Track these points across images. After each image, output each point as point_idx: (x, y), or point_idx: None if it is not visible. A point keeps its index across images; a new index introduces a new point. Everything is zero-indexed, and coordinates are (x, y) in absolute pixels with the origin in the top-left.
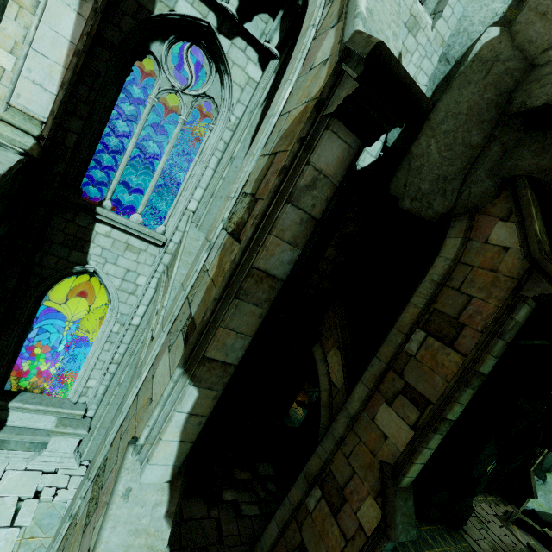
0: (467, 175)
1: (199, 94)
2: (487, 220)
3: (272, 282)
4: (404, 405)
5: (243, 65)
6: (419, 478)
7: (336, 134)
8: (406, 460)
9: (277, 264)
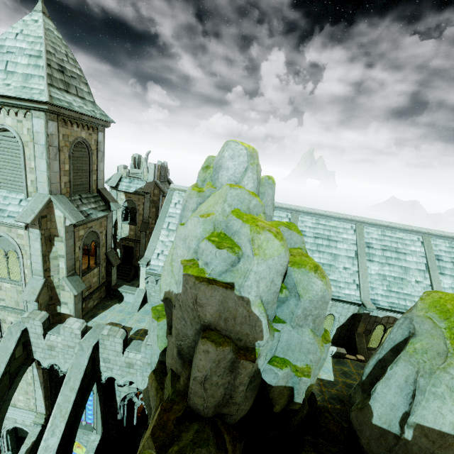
0: None
1: None
2: None
3: None
4: None
5: None
6: None
7: None
8: None
9: None
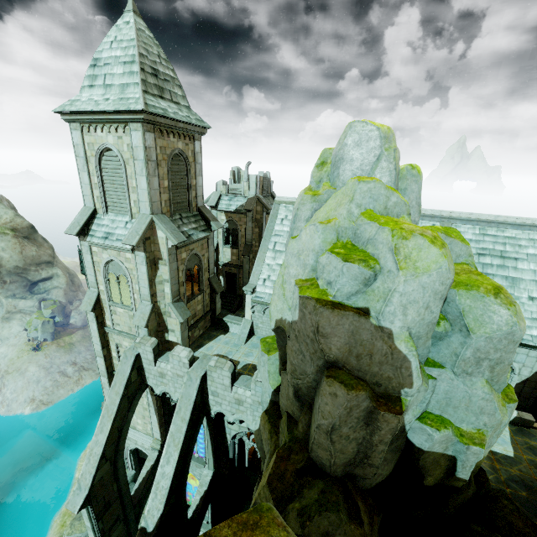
0: None
1: None
2: None
3: None
4: None
5: None
6: None
7: None
8: None
9: None
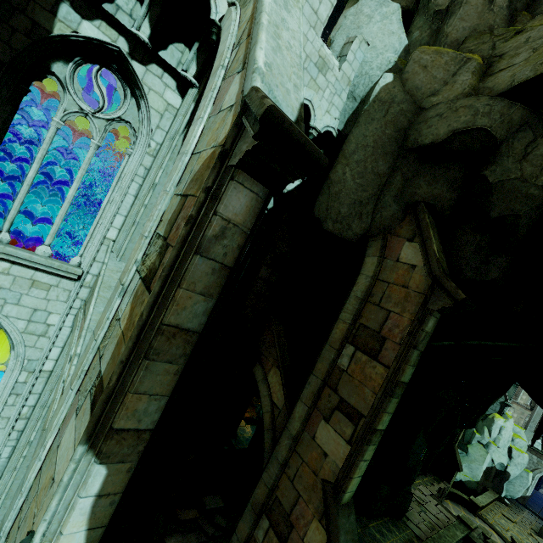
0: (377, 200)
1: (113, 118)
2: (397, 240)
3: (187, 336)
4: (340, 421)
5: (161, 92)
6: (364, 476)
7: (242, 184)
8: (345, 476)
9: (190, 317)
